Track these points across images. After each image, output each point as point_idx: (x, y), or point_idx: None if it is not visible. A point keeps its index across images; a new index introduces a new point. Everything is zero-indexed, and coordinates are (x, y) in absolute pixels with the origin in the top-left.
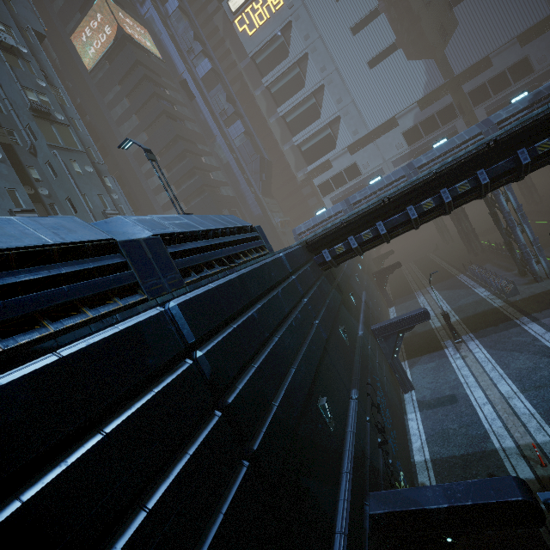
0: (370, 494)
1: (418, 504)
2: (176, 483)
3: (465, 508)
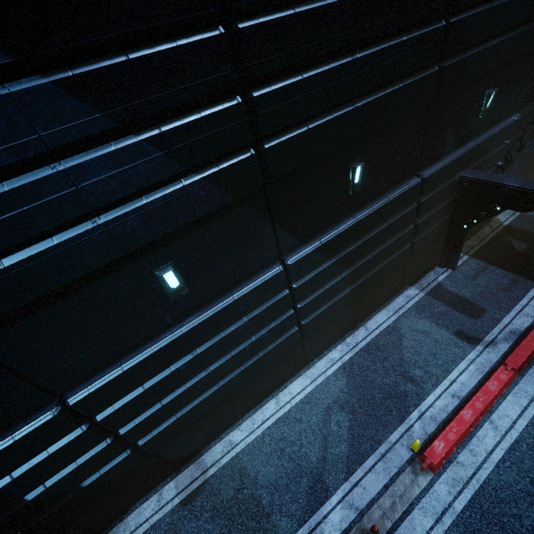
0: (470, 170)
1: (499, 181)
2: (415, 39)
3: (530, 191)
